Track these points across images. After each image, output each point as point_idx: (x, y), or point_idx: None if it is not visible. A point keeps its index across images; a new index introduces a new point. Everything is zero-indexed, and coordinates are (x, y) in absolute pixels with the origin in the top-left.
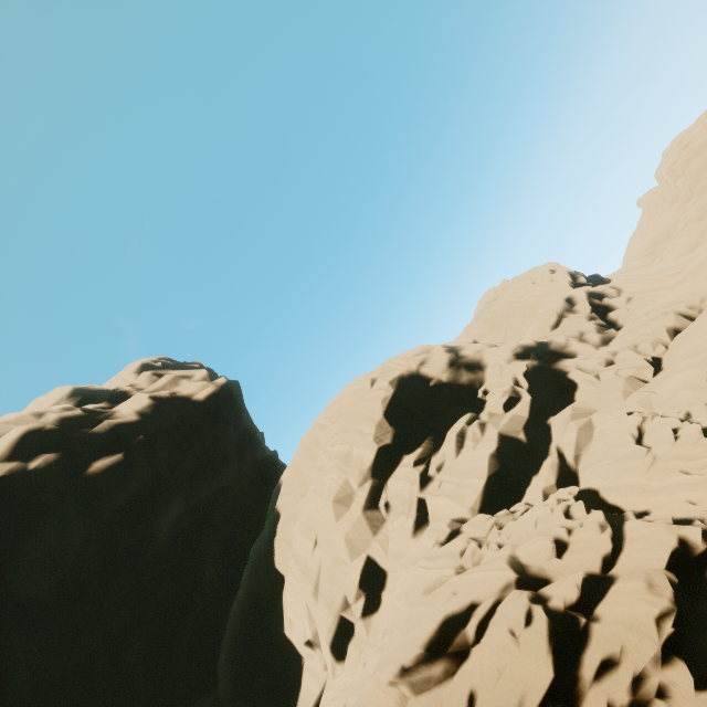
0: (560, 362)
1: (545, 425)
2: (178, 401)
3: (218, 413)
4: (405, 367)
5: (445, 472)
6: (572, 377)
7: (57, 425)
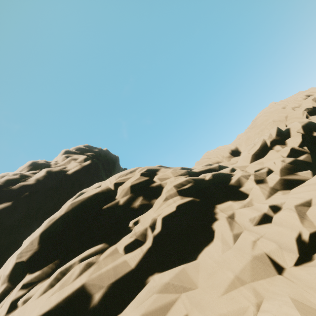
0: (222, 204)
1: (142, 282)
2: (62, 173)
3: (75, 181)
4: (110, 185)
5: (21, 309)
6: (215, 227)
7: (3, 183)
